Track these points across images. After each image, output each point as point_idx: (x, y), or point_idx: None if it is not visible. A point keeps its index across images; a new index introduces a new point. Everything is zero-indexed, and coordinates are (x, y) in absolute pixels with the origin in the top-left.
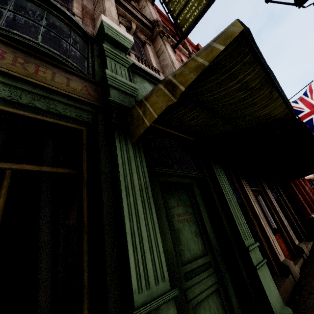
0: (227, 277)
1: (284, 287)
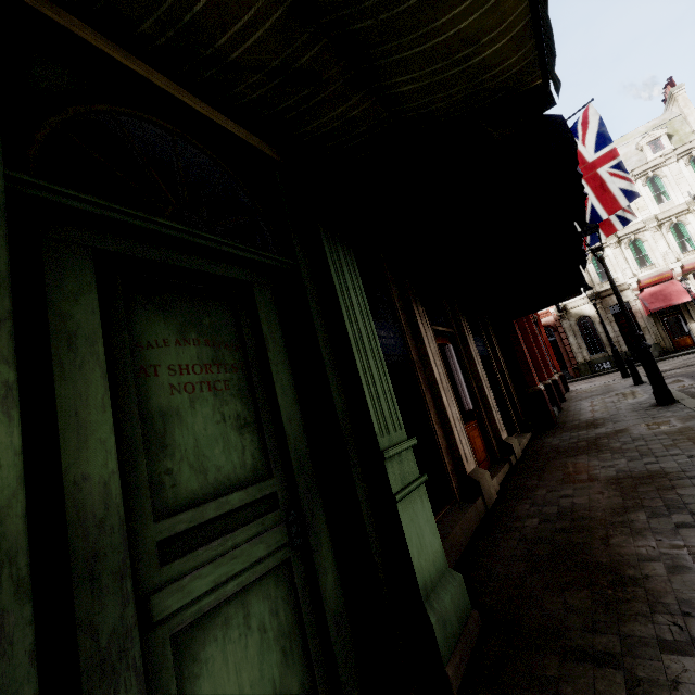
0: (322, 529)
1: (462, 524)
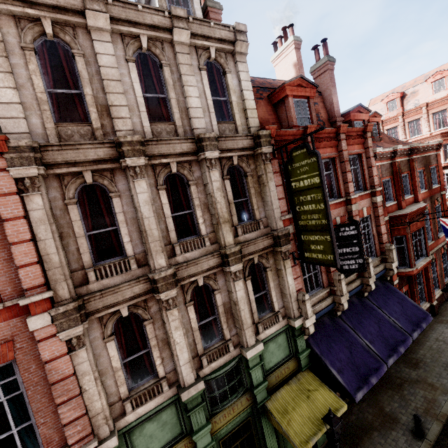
0: None
1: None
